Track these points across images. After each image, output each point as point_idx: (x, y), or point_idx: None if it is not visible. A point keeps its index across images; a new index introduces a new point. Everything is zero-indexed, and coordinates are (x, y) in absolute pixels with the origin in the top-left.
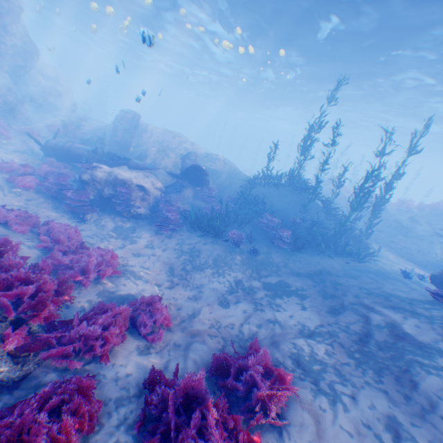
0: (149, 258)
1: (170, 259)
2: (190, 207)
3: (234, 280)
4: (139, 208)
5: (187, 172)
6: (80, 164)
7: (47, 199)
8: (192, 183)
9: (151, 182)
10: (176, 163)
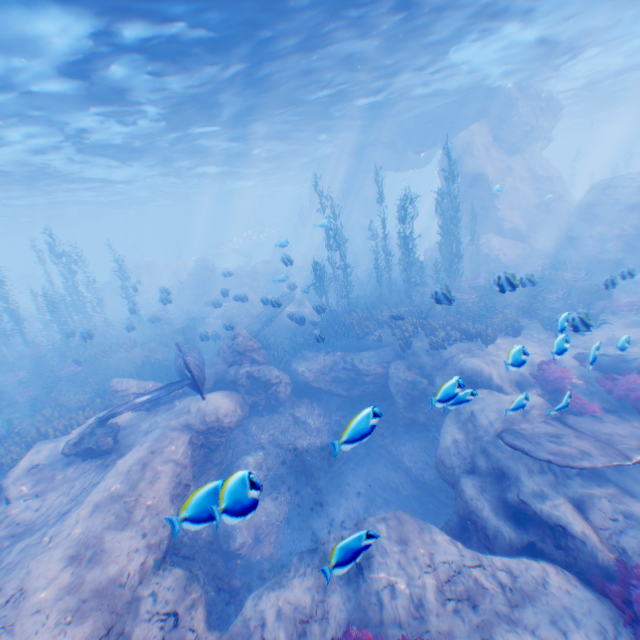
0: None
1: None
2: None
3: None
4: None
5: None
6: None
7: None
8: None
9: None
10: None
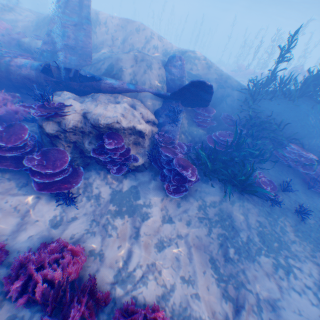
0: (177, 248)
1: (202, 240)
2: (187, 138)
3: (317, 287)
4: (136, 160)
5: (183, 92)
6: (33, 103)
7: (3, 171)
8: (184, 104)
9: (140, 114)
10: (160, 76)
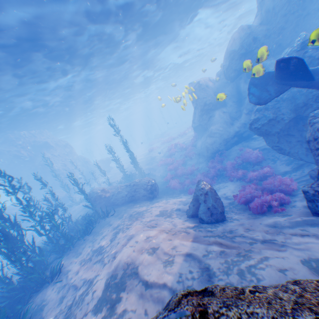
0: None
1: None
2: None
3: None
4: None
5: None
6: None
7: None
8: None
9: None
10: None
